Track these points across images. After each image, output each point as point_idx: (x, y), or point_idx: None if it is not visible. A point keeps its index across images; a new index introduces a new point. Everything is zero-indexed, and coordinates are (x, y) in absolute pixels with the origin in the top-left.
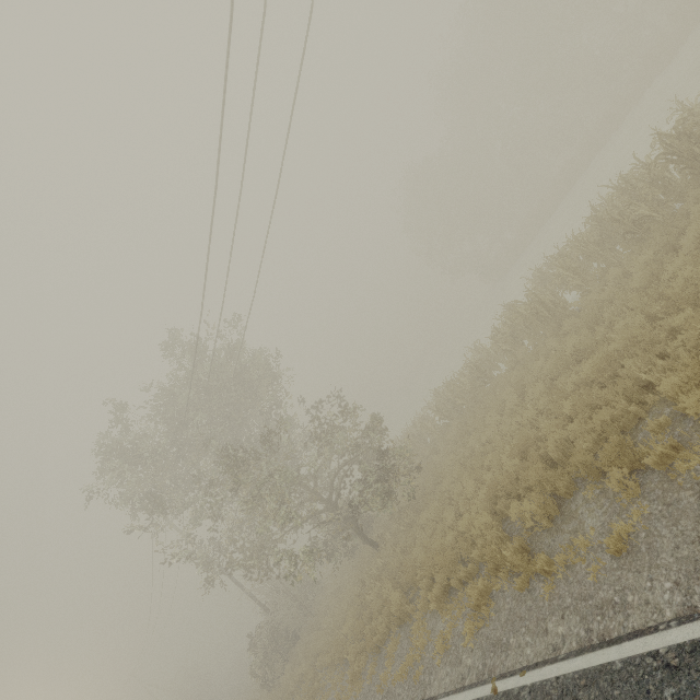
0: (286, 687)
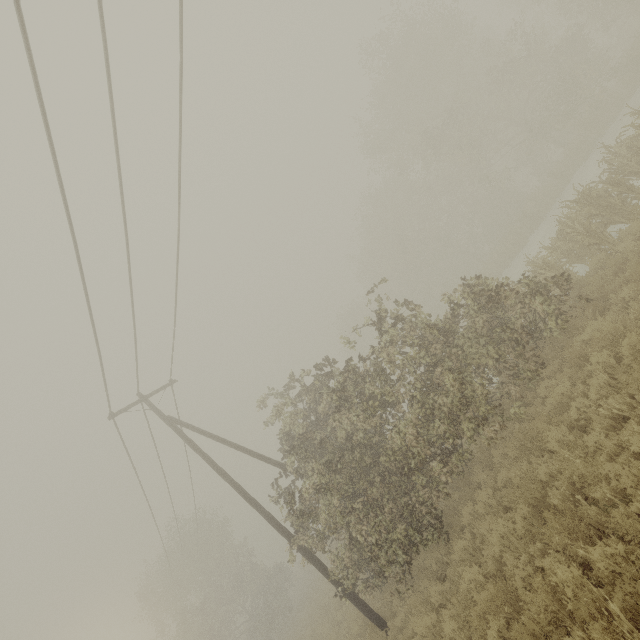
0: None
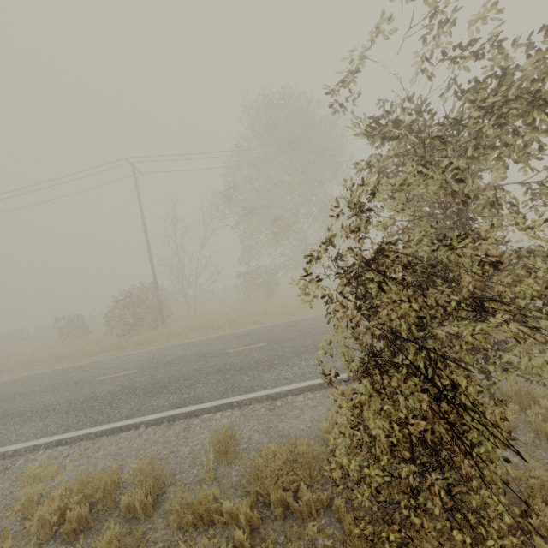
0: (199, 325)
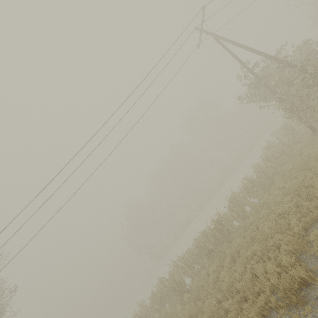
0: None
